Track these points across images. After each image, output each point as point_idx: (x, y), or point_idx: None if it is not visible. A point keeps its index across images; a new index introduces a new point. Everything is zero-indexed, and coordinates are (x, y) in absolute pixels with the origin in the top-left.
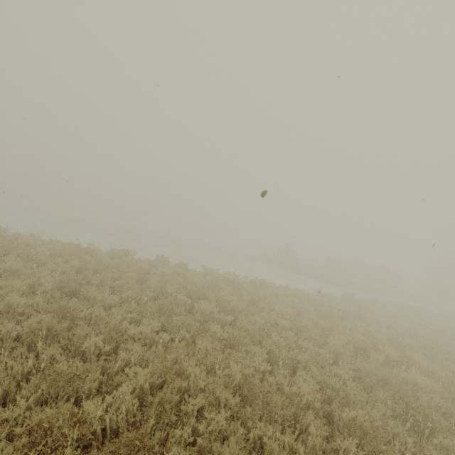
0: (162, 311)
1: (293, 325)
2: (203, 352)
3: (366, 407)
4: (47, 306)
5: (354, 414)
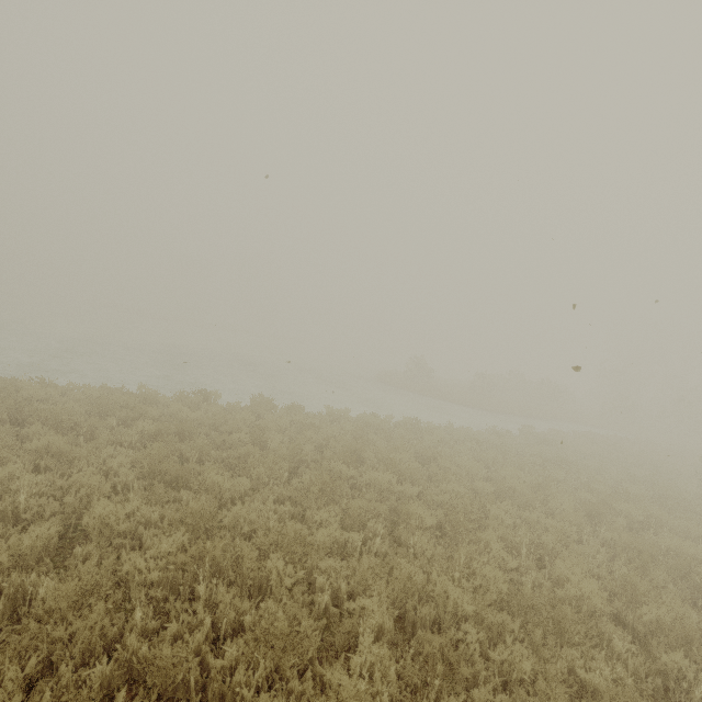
0: (325, 494)
1: (497, 488)
2: (427, 554)
3: (657, 599)
4: (169, 516)
5: (656, 614)
